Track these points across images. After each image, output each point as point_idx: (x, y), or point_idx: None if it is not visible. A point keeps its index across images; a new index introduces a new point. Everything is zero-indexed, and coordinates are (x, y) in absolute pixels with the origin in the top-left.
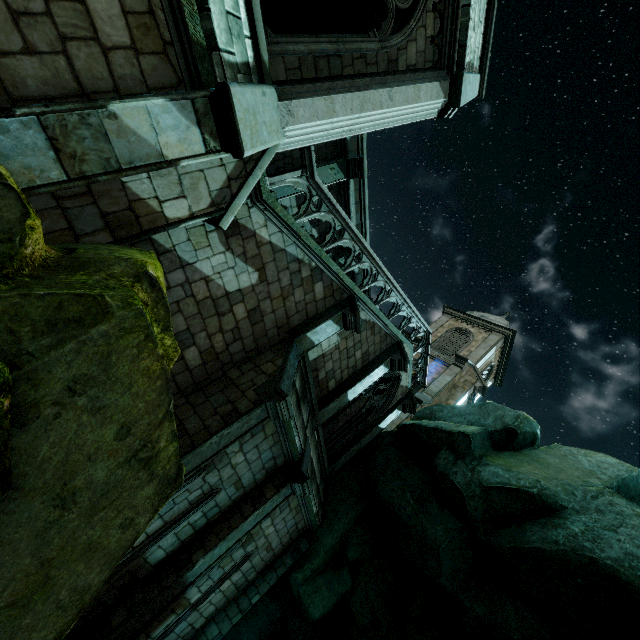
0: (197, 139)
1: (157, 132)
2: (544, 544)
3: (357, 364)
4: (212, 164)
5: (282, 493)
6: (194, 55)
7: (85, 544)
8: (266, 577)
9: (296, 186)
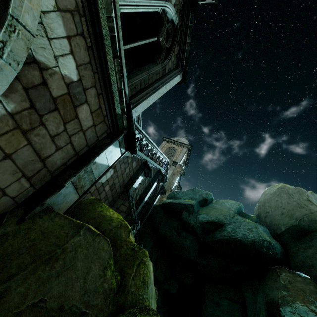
0: (118, 152)
1: (107, 158)
2: (221, 237)
3: (146, 185)
4: None
5: None
6: (117, 119)
7: None
8: None
9: None
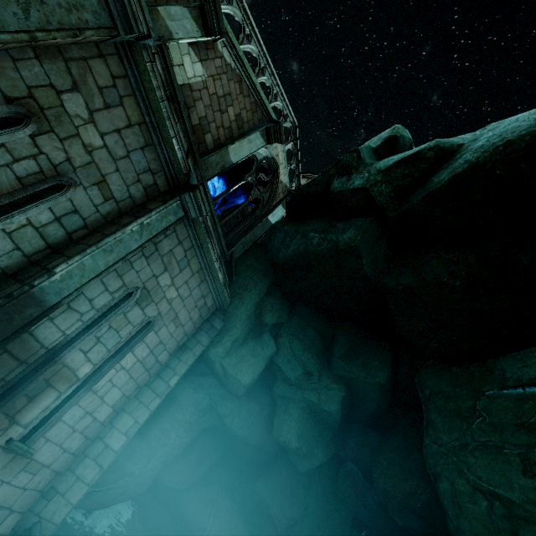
0: None
1: None
2: (455, 171)
3: (232, 128)
4: None
5: (171, 209)
6: None
7: None
8: (181, 358)
9: None
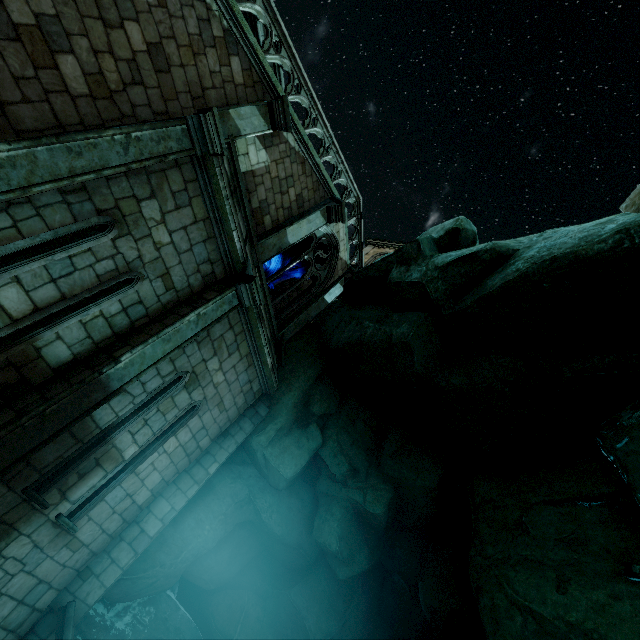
0: None
1: None
2: (506, 278)
3: (292, 208)
4: None
5: (227, 299)
6: None
7: None
8: (223, 445)
9: None
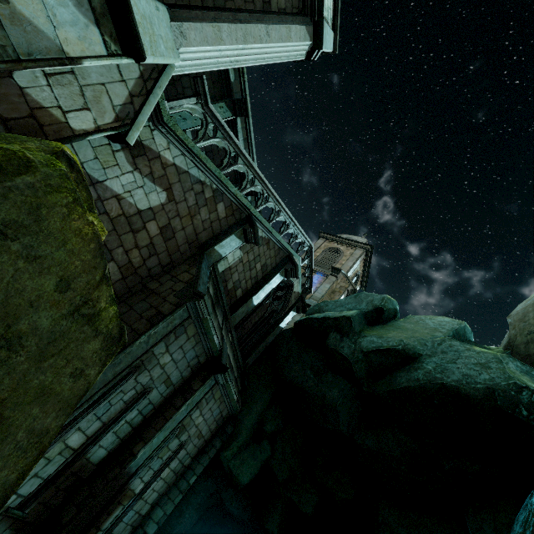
0: (97, 40)
1: (55, 25)
2: (410, 383)
3: (258, 275)
4: (113, 79)
5: (207, 384)
6: None
7: (37, 388)
8: (200, 460)
9: (193, 112)
